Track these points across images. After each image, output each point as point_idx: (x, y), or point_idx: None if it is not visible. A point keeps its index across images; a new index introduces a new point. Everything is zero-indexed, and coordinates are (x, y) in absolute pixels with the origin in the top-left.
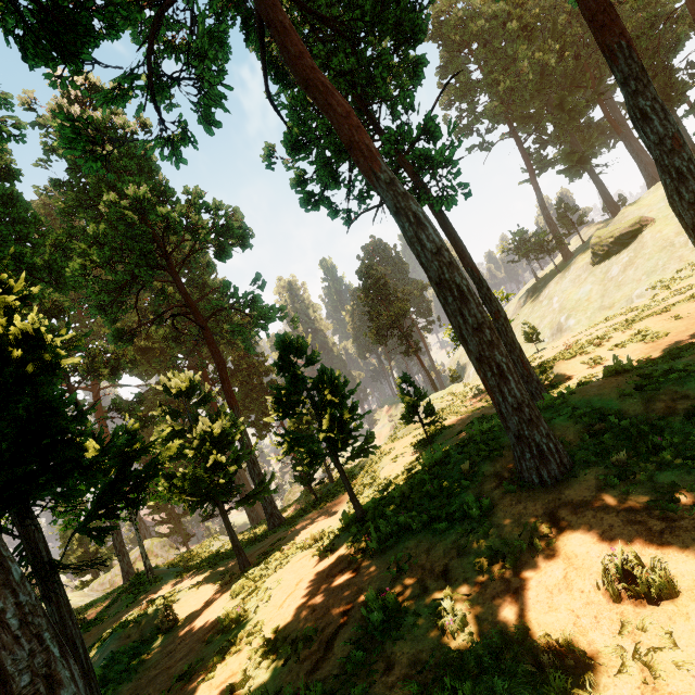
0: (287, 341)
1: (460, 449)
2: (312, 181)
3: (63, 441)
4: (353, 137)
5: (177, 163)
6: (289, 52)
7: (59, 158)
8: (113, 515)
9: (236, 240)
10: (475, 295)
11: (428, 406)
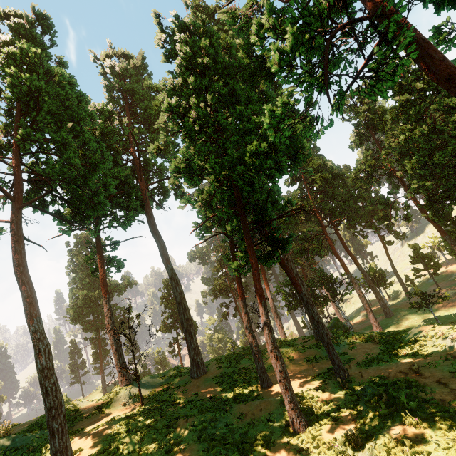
0: None
1: None
2: None
3: None
4: None
5: None
6: None
7: None
8: None
9: None
10: None
11: None
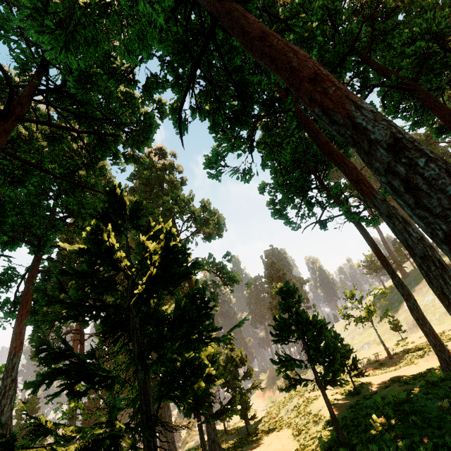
0: (286, 287)
1: (424, 390)
2: (280, 204)
3: (207, 315)
4: (359, 177)
5: (247, 181)
6: (321, 140)
7: (135, 178)
8: (185, 389)
9: (216, 231)
10: (449, 267)
11: (354, 360)
